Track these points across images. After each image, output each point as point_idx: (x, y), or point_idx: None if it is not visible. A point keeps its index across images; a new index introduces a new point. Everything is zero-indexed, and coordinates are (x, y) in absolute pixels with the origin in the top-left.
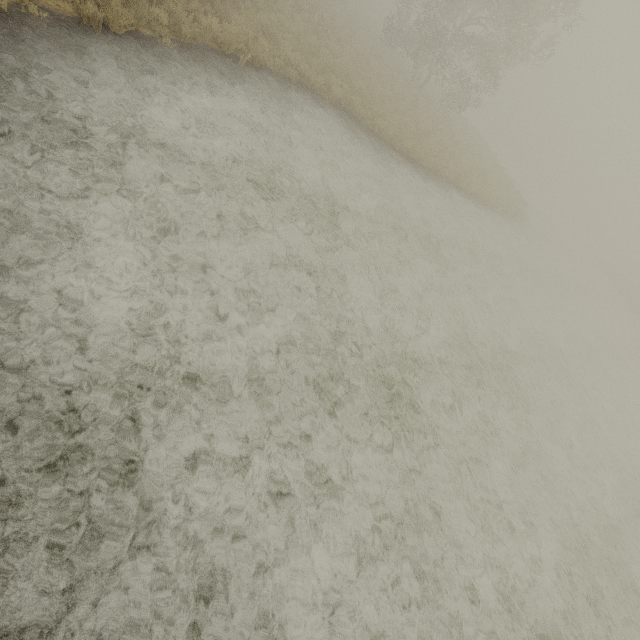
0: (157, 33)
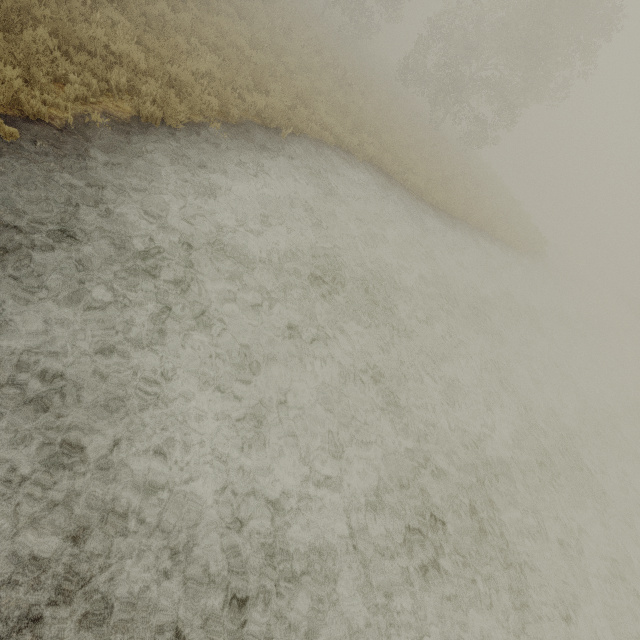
0: (208, 119)
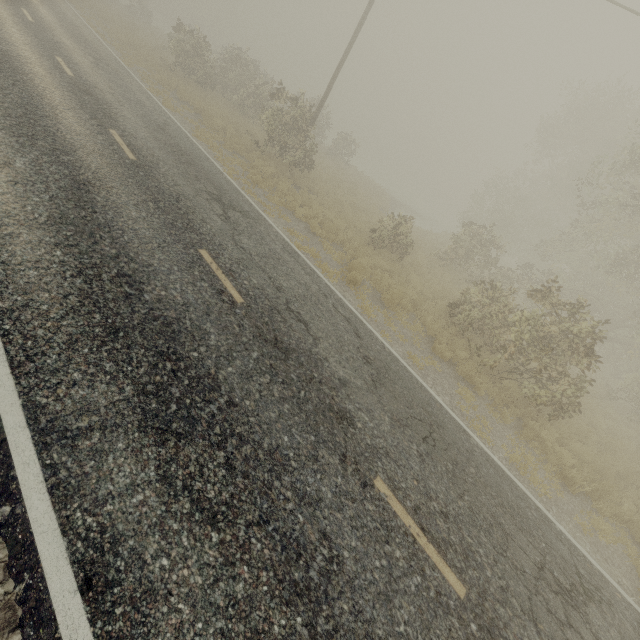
0: None
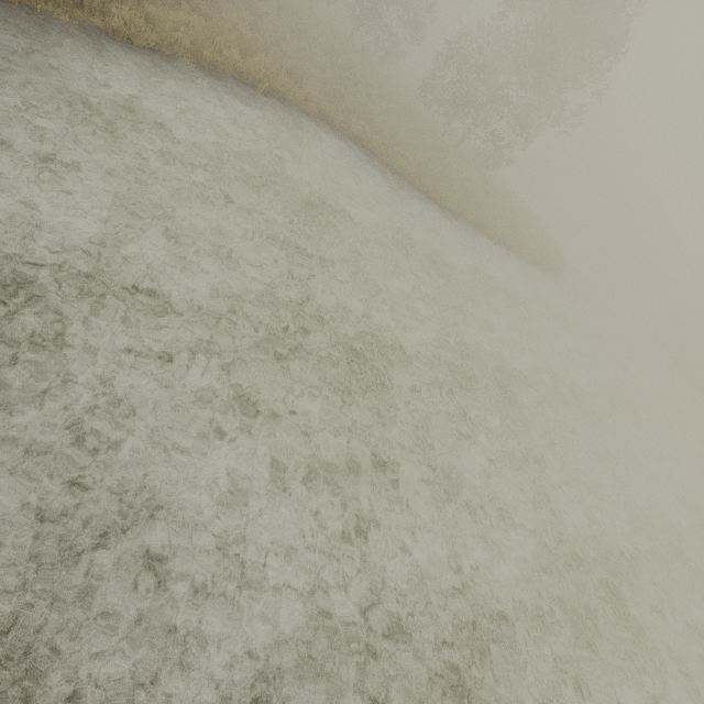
0: (179, 54)
